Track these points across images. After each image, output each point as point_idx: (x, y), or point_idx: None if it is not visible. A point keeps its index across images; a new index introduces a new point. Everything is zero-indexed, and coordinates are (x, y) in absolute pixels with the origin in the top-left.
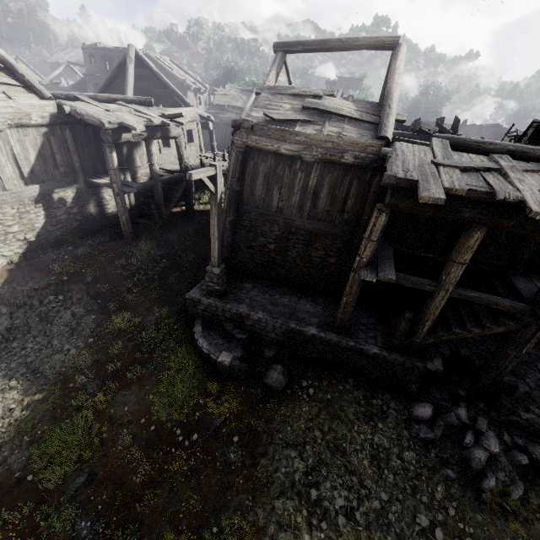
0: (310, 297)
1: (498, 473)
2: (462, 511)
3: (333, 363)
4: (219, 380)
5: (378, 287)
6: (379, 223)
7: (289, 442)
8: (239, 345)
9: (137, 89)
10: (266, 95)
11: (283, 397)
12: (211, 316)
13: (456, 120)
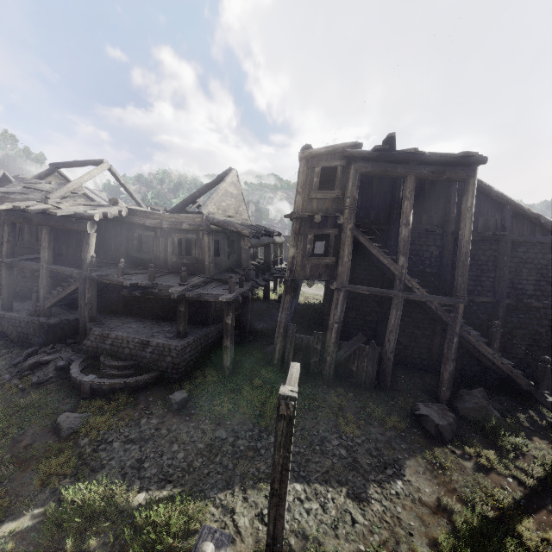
0: (23, 302)
1: (38, 373)
2: None
3: (2, 336)
4: None
5: None
6: (5, 230)
7: None
8: None
9: None
10: (14, 184)
11: None
12: None
13: None
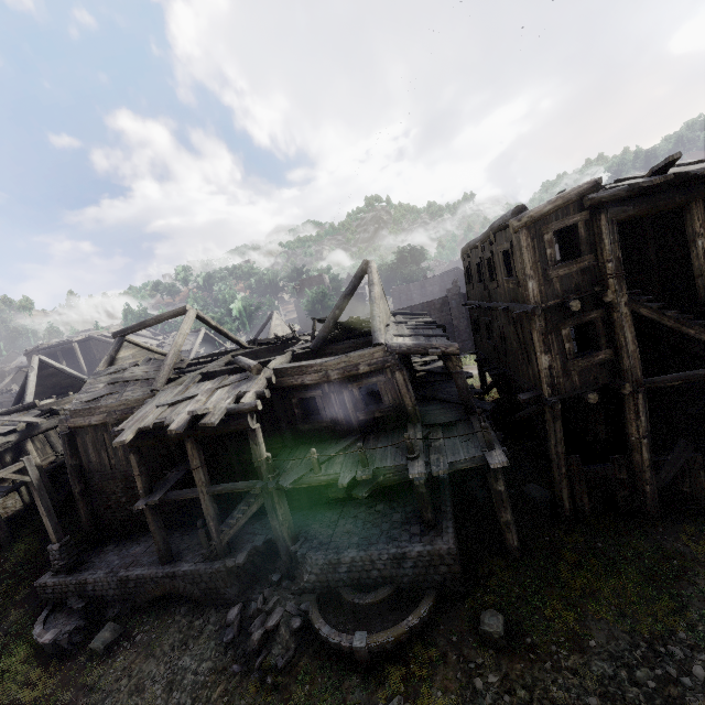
0: (169, 535)
1: (275, 648)
2: (231, 703)
3: (175, 597)
4: (49, 664)
5: (219, 501)
6: (132, 461)
7: (92, 702)
8: (79, 617)
9: (49, 386)
10: (90, 381)
11: (107, 656)
12: (61, 596)
13: (289, 326)
